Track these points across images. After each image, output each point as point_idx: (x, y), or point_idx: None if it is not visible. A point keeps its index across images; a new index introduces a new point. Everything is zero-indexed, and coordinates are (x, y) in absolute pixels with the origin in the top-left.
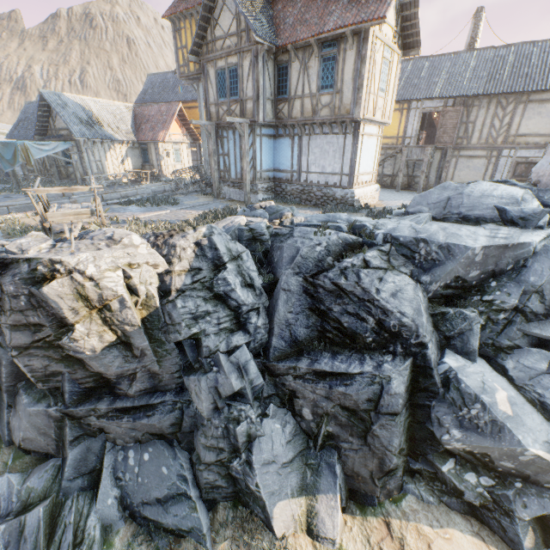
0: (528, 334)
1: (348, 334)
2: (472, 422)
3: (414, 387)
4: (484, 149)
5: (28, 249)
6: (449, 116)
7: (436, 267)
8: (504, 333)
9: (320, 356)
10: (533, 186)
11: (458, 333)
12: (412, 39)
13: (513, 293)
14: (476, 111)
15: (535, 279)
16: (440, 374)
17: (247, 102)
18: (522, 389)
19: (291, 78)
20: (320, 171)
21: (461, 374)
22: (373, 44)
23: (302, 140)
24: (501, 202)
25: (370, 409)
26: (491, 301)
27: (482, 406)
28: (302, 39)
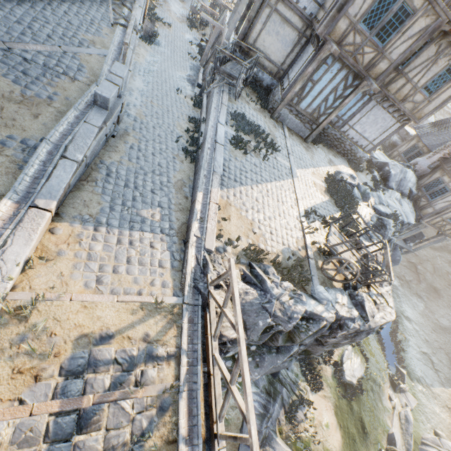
0: None
1: None
2: None
3: None
4: None
5: (375, 315)
6: None
7: (400, 231)
8: None
9: None
10: (414, 171)
11: None
12: None
13: None
14: None
15: None
16: None
17: (384, 60)
18: None
19: (419, 57)
20: (360, 132)
21: None
22: None
23: (370, 102)
24: (411, 185)
25: None
26: None
27: None
28: None
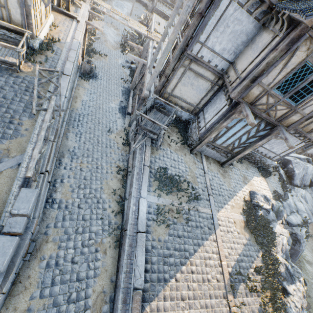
0: None
1: None
2: None
3: None
4: None
5: None
6: None
7: None
8: None
9: None
10: (312, 161)
11: None
12: None
13: None
14: None
15: None
16: None
17: (296, 114)
18: None
19: None
20: (268, 148)
21: None
22: None
23: None
24: (311, 176)
25: None
26: None
27: None
28: None
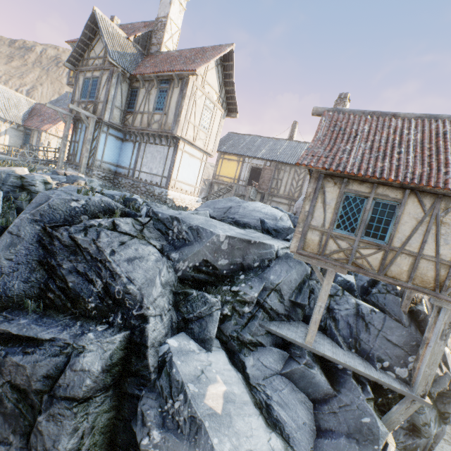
0: (272, 333)
1: (71, 296)
2: (174, 419)
3: (126, 369)
4: (287, 199)
5: None
6: (266, 172)
7: (186, 246)
8: (247, 327)
9: (23, 316)
10: (294, 214)
11: (197, 316)
12: (233, 107)
13: (255, 287)
14: (283, 173)
15: (274, 278)
16: (160, 356)
17: (99, 104)
18: (254, 389)
19: (139, 99)
20: (148, 171)
21: (177, 357)
22: (193, 90)
23: (141, 146)
24: (265, 217)
25: (45, 390)
26: (238, 291)
27: (184, 397)
28: (147, 73)
